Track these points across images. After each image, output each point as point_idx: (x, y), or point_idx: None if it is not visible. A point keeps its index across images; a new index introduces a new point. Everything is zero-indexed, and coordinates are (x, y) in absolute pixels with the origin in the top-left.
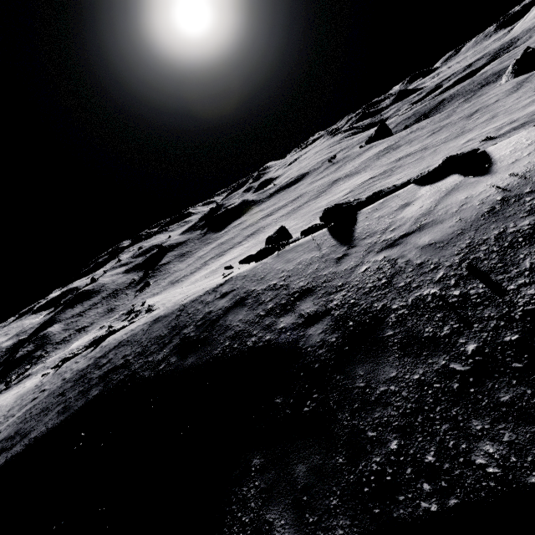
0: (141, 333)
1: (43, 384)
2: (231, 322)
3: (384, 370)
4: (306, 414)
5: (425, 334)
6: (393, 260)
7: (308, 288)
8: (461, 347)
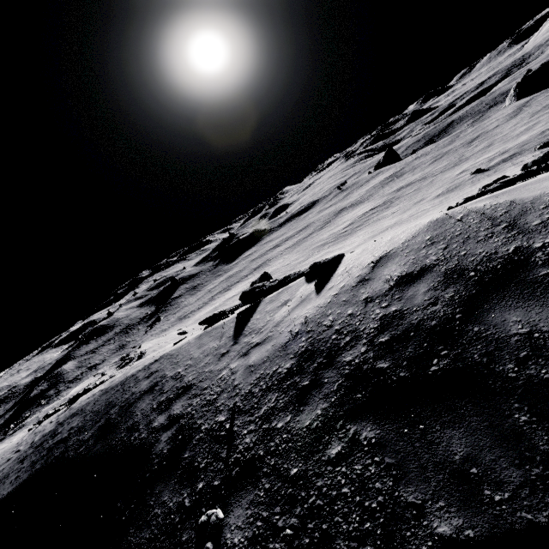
0: (91, 404)
1: (21, 443)
2: (137, 410)
3: (165, 493)
4: (121, 523)
5: (195, 463)
6: (232, 373)
7: (190, 385)
8: (198, 483)
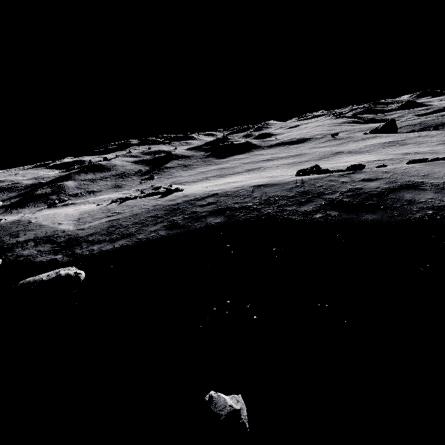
0: (246, 191)
1: (110, 209)
2: (415, 198)
3: None
4: None
5: None
6: None
7: None
8: None
